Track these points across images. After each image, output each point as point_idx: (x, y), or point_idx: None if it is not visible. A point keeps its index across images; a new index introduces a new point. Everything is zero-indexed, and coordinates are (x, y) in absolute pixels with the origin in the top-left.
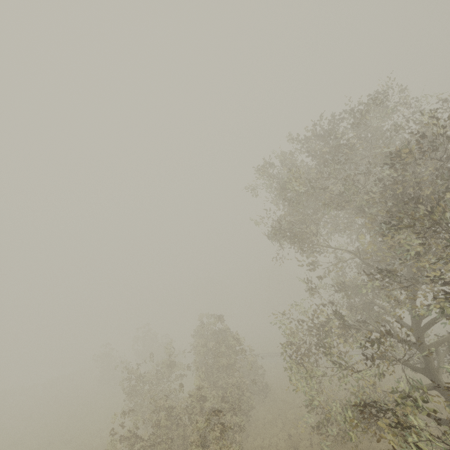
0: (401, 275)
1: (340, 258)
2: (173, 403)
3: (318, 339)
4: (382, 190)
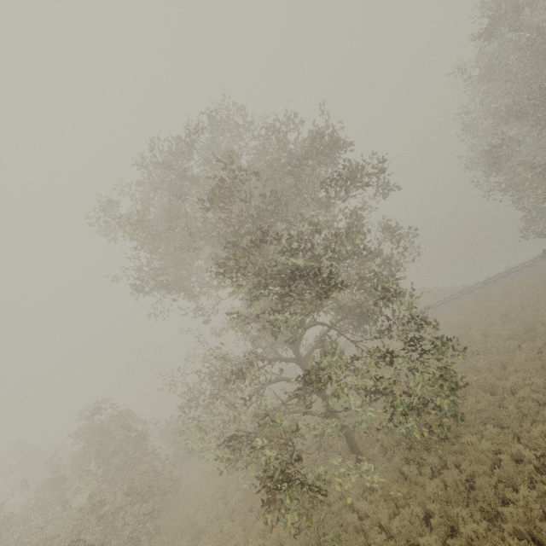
0: (242, 313)
1: (219, 297)
2: (54, 536)
3: (219, 385)
4: (225, 226)
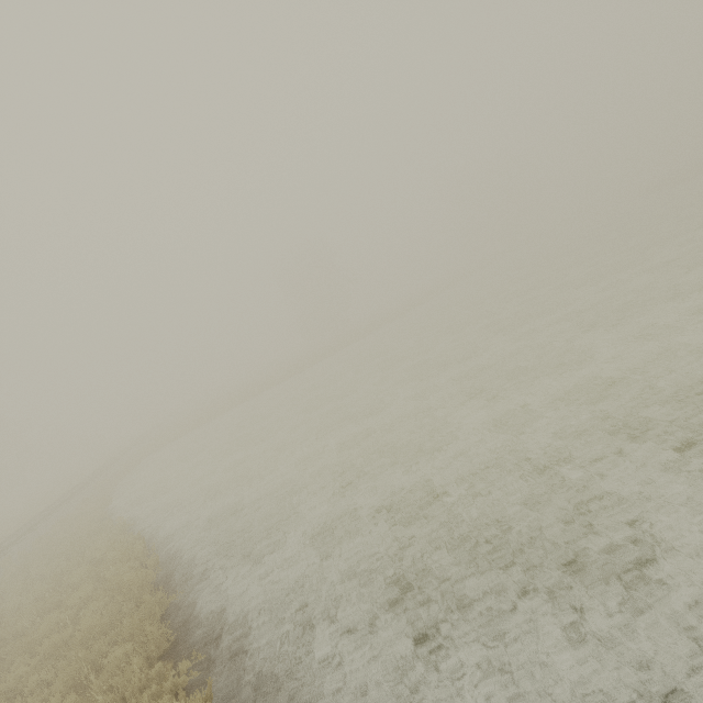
0: None
1: None
2: None
3: None
4: None
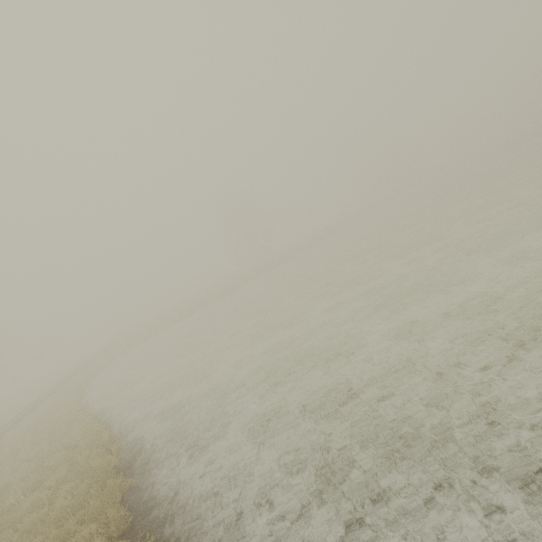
0: None
1: None
2: None
3: None
4: None
